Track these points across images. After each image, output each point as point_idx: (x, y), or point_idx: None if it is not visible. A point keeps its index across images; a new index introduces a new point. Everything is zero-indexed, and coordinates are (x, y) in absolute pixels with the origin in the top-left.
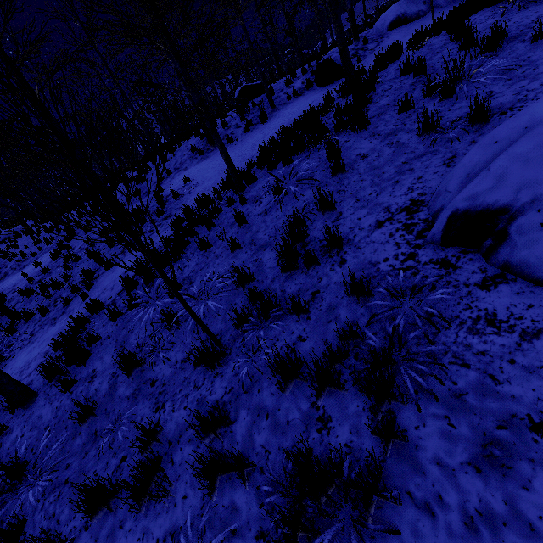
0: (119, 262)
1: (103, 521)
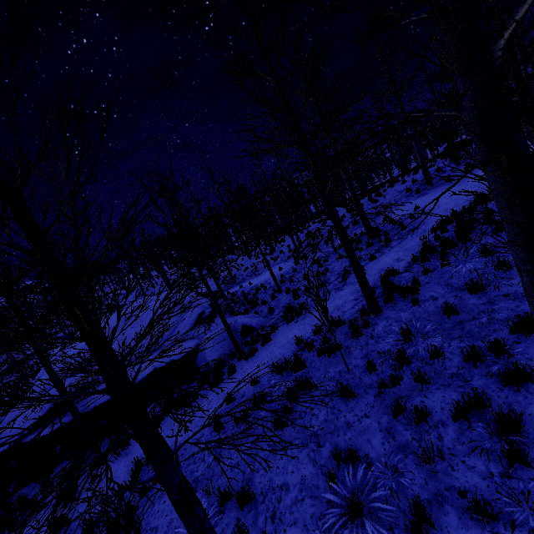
0: (380, 256)
1: None
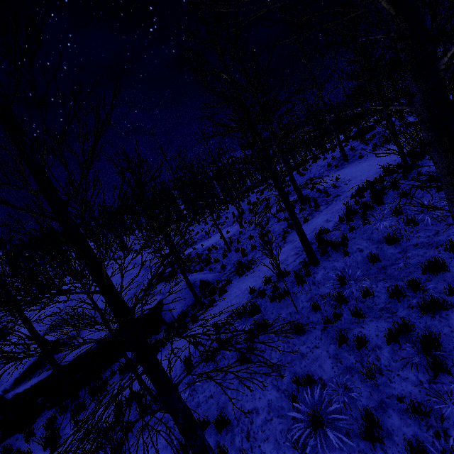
0: (312, 219)
1: (441, 276)
